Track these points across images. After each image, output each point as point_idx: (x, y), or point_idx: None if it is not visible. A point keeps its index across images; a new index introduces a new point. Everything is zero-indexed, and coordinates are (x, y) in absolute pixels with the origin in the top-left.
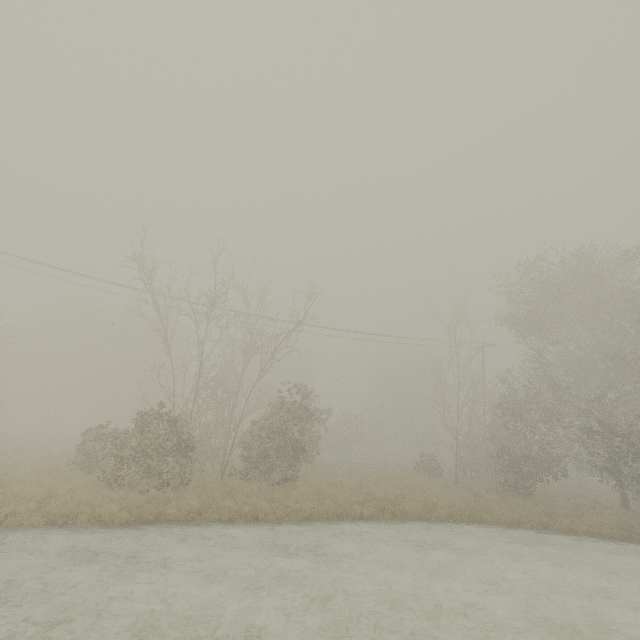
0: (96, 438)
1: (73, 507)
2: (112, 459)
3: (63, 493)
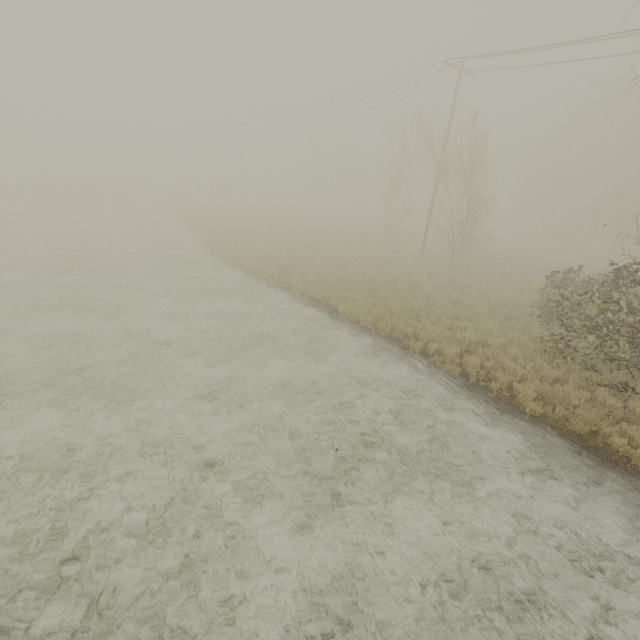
0: (561, 285)
1: (494, 366)
2: (557, 323)
3: (496, 344)
